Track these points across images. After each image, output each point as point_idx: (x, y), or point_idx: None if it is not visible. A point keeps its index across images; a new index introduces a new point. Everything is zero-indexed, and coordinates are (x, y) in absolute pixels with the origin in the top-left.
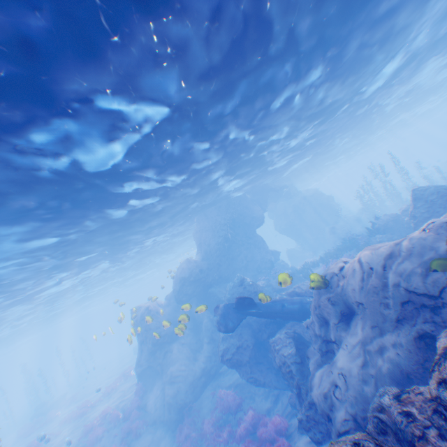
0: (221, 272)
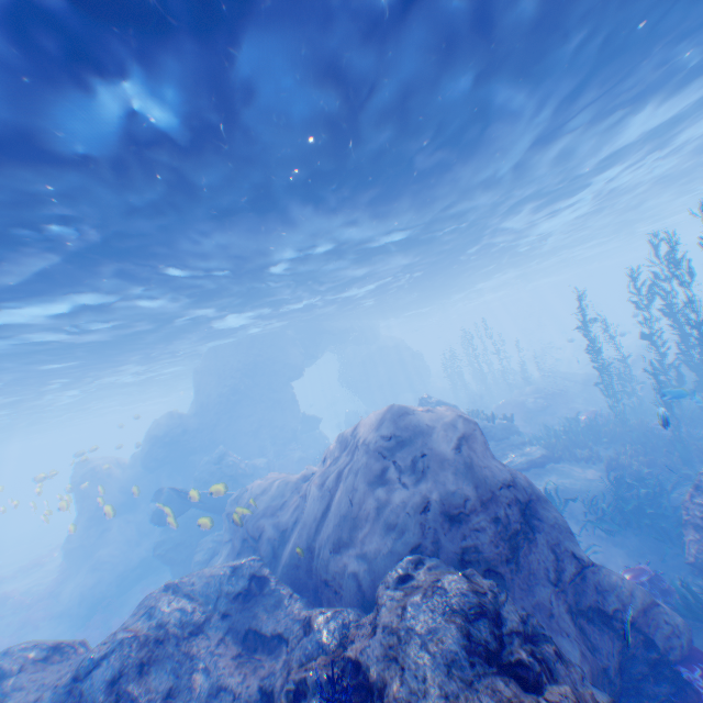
0: (217, 436)
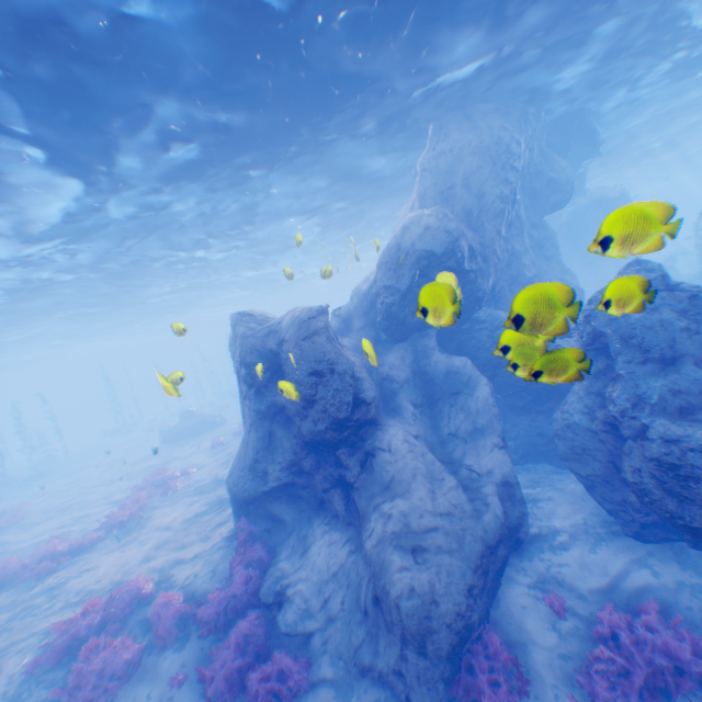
0: (496, 280)
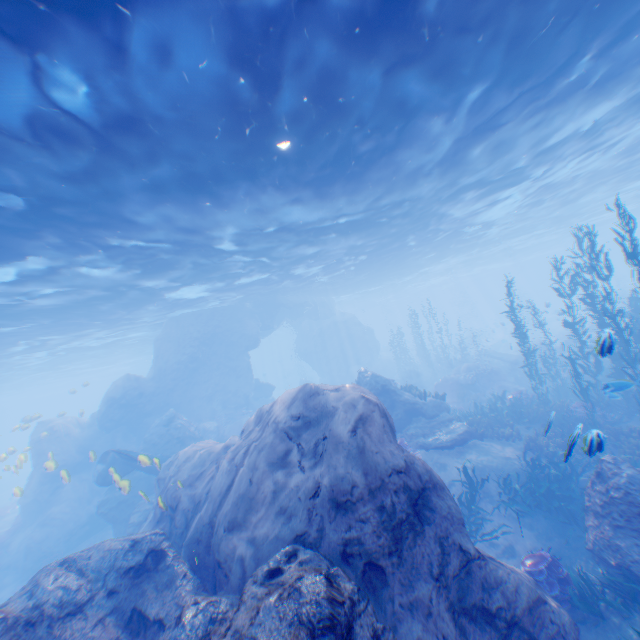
0: (173, 399)
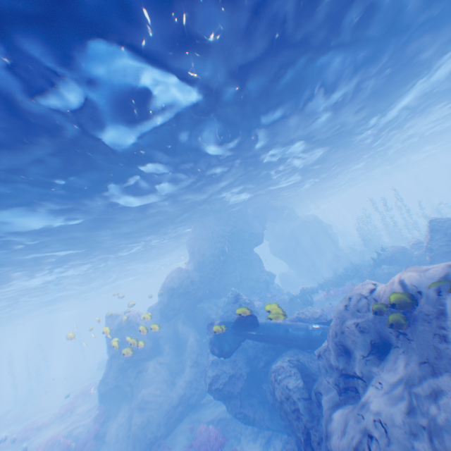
0: (213, 287)
